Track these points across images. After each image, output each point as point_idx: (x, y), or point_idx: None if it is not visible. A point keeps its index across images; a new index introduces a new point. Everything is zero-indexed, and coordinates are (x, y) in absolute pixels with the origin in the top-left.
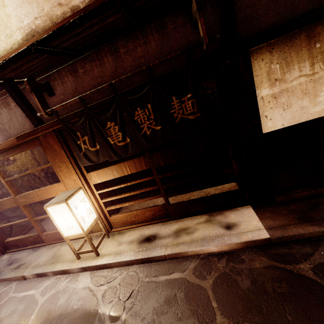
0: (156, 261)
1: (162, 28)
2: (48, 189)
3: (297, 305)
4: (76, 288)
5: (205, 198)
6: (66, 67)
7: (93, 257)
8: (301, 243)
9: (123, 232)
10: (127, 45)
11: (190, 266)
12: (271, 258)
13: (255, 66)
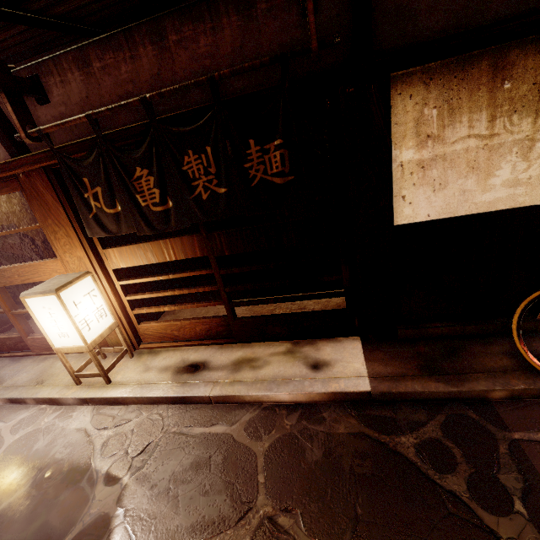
0: (195, 403)
1: (246, 5)
2: (36, 266)
3: (376, 494)
4: (66, 429)
5: (292, 316)
6: (69, 52)
7: (101, 385)
8: (415, 406)
9: (157, 351)
10: (182, 28)
11: (243, 417)
12: (364, 422)
13: (397, 106)
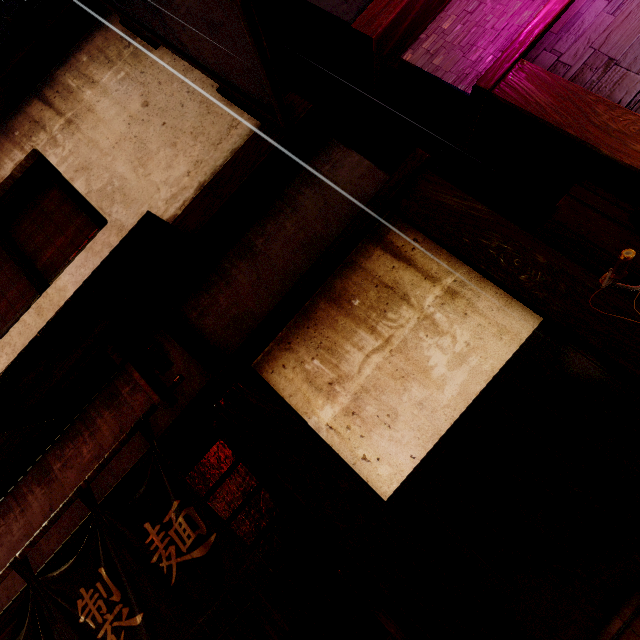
0: None
1: (113, 398)
2: None
3: None
4: None
5: None
6: None
7: None
8: None
9: None
10: (64, 452)
11: None
12: None
13: (279, 382)
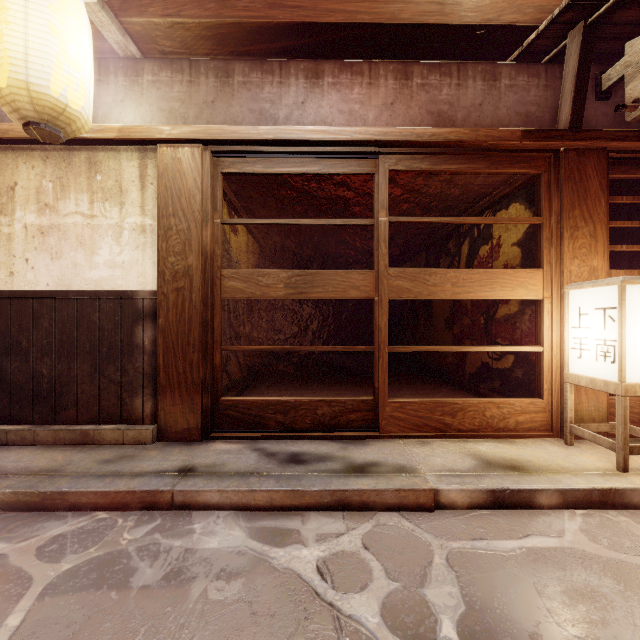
0: None
1: None
2: (495, 274)
3: None
4: None
5: None
6: None
7: None
8: None
9: None
10: None
11: None
12: None
13: None
